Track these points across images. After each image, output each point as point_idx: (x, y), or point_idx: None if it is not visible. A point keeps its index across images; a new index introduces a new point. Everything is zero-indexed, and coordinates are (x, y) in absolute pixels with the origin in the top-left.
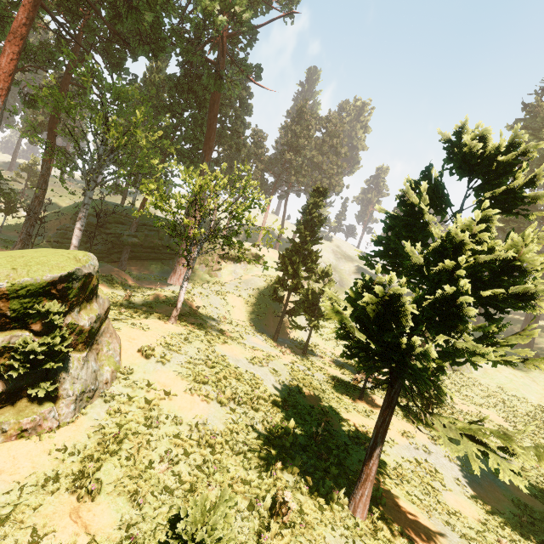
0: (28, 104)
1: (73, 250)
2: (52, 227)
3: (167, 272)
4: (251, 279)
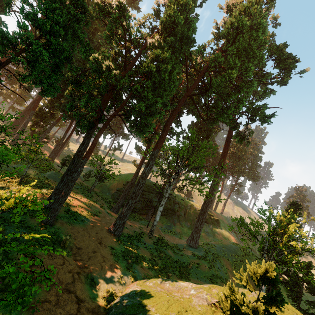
0: (145, 140)
1: (290, 307)
2: (113, 187)
3: (169, 225)
4: (230, 245)
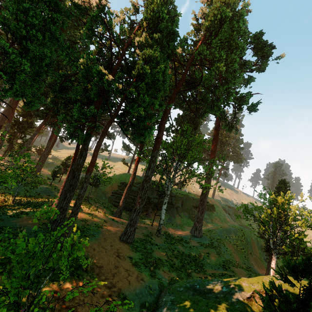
0: (138, 141)
1: None
2: (108, 191)
3: (170, 218)
4: (229, 228)
